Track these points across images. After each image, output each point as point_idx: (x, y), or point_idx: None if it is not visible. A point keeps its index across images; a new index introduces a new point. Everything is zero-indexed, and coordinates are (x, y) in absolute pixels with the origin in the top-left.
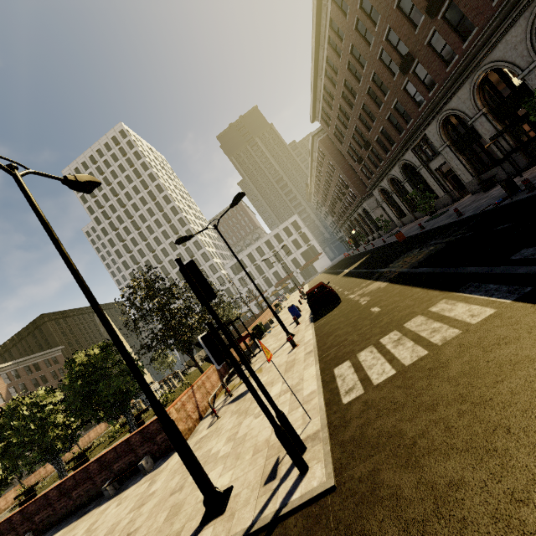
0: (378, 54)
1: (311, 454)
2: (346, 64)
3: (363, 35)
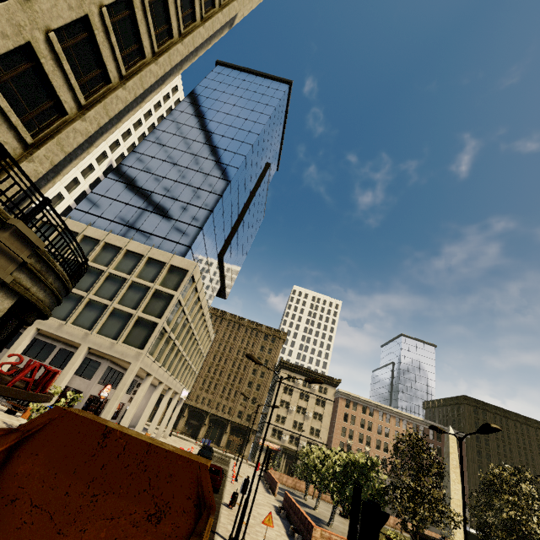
0: None
1: None
2: None
3: None
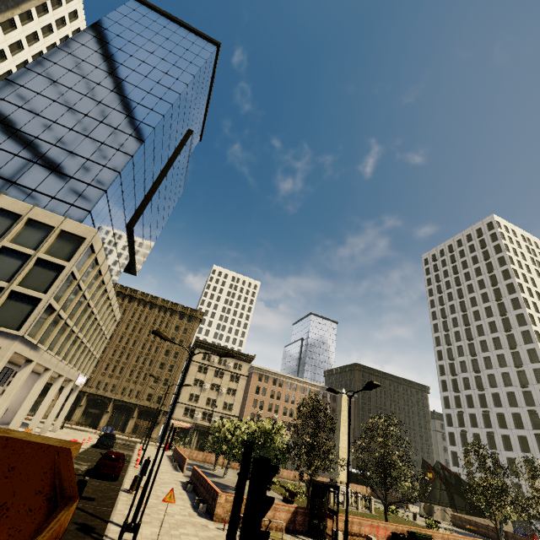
0: None
1: None
2: None
3: None
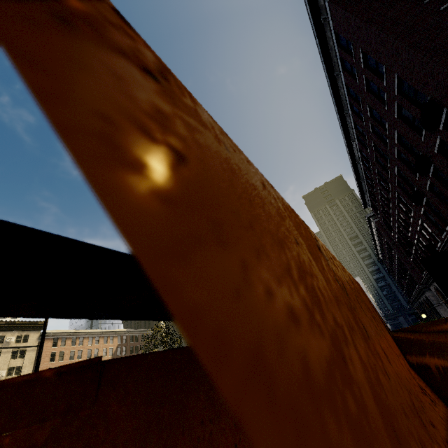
0: (396, 182)
1: None
2: (377, 179)
3: (383, 165)
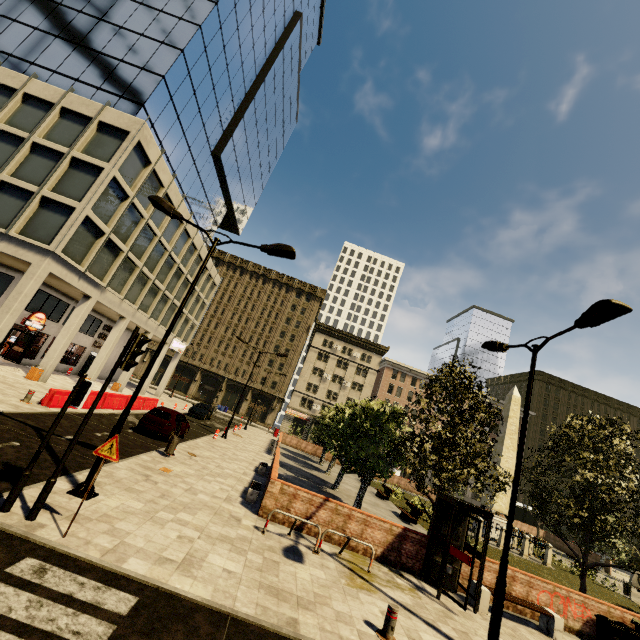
0: None
1: (12, 518)
2: None
3: None
